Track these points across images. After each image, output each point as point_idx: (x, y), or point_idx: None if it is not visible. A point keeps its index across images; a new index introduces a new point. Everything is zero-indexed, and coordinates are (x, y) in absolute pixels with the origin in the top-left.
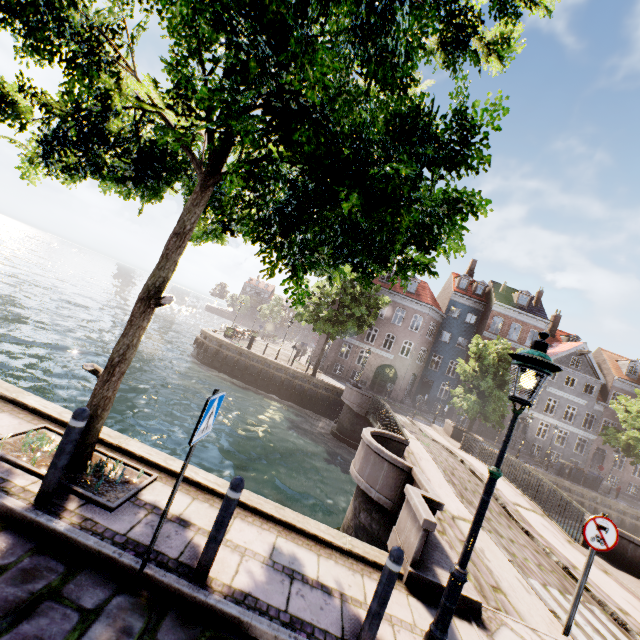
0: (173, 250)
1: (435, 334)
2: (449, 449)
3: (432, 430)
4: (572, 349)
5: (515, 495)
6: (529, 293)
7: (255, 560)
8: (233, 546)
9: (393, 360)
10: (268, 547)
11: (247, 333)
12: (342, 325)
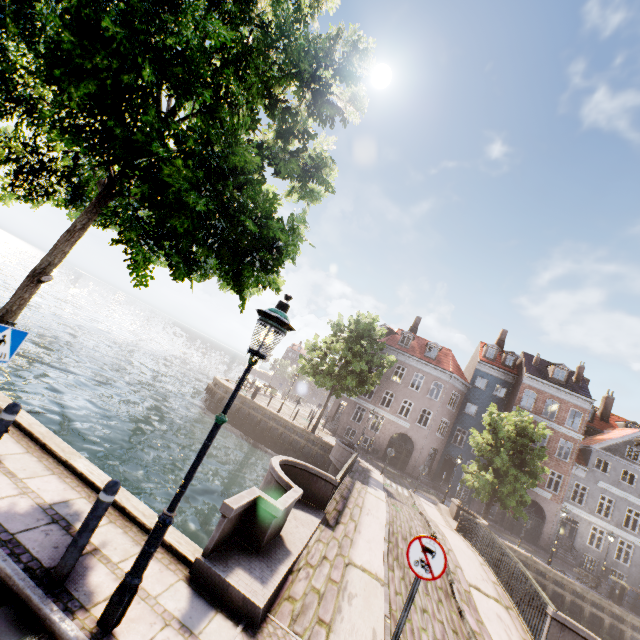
0: (62, 242)
1: (459, 405)
2: (428, 521)
3: (433, 508)
4: (626, 436)
5: (482, 579)
6: (566, 367)
7: (32, 500)
8: (22, 486)
9: (409, 429)
10: (60, 499)
11: (264, 388)
12: (343, 380)
